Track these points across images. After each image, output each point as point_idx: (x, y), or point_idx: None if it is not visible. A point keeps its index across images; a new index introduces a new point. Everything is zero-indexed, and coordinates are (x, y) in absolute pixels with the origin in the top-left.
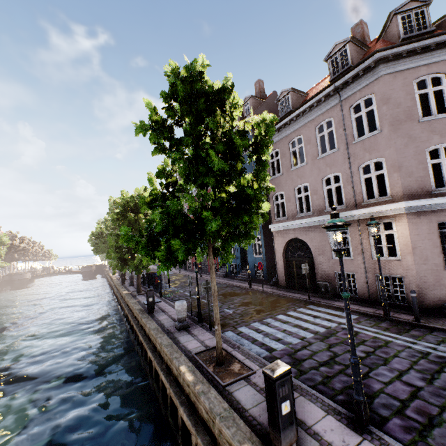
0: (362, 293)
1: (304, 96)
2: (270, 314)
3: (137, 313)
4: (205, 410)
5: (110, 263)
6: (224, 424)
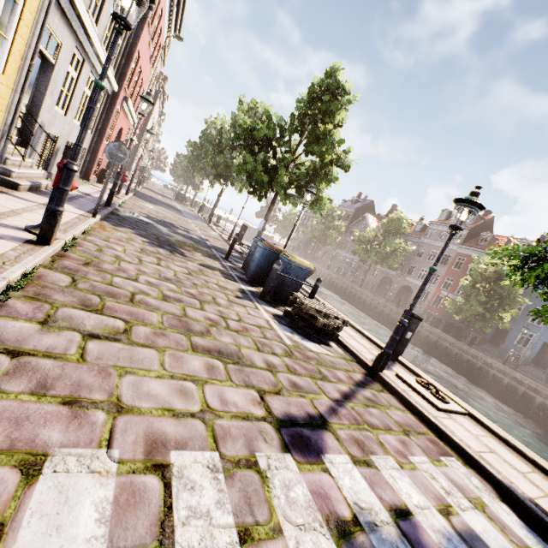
0: None
1: None
2: None
3: (540, 386)
4: None
5: (452, 306)
6: None
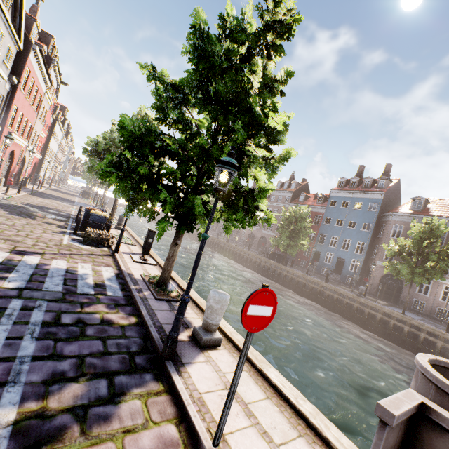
0: (426, 312)
1: (428, 203)
2: (387, 305)
3: (319, 281)
4: (417, 322)
5: (273, 242)
6: (429, 326)
